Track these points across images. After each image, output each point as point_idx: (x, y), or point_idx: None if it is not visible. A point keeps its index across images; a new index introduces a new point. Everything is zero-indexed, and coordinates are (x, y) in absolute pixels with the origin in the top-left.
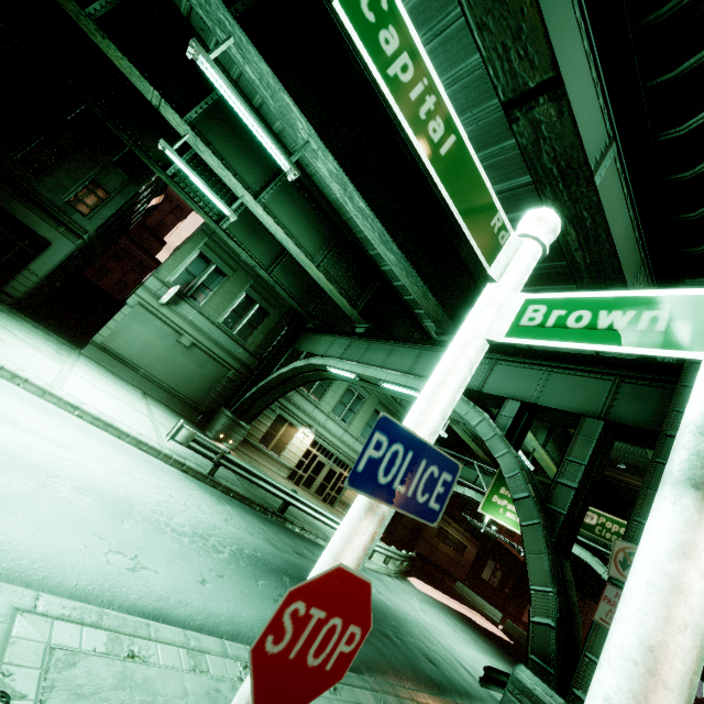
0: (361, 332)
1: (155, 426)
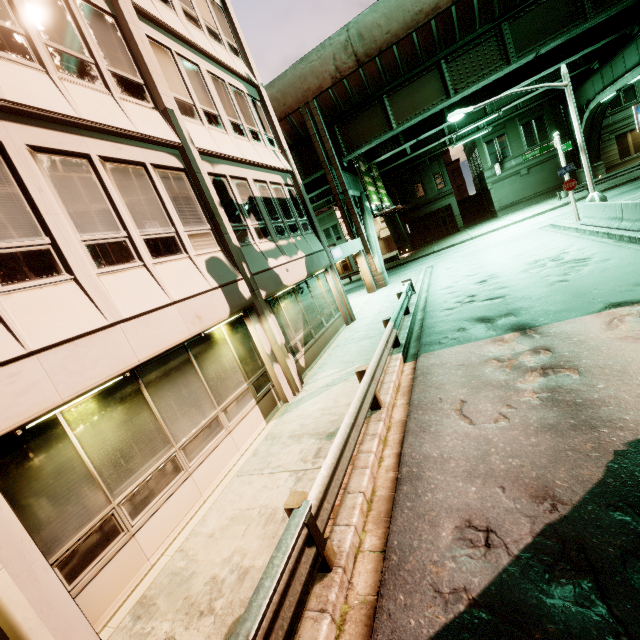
0: (597, 67)
1: (552, 204)
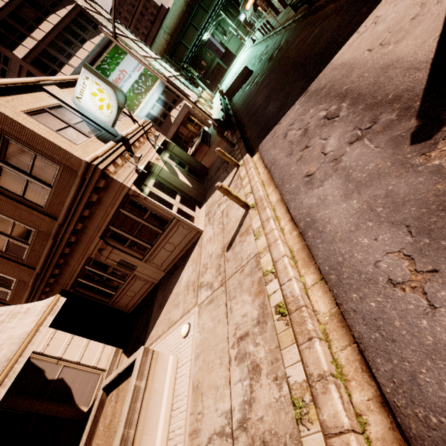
0: None
1: None
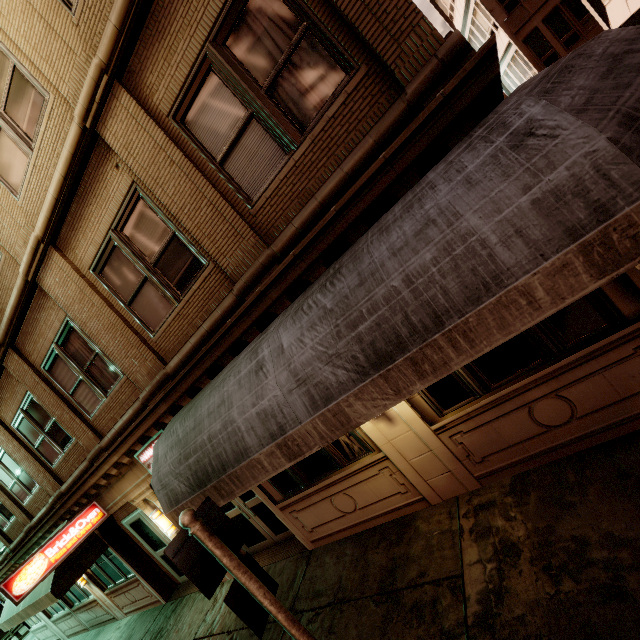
0: None
1: None
